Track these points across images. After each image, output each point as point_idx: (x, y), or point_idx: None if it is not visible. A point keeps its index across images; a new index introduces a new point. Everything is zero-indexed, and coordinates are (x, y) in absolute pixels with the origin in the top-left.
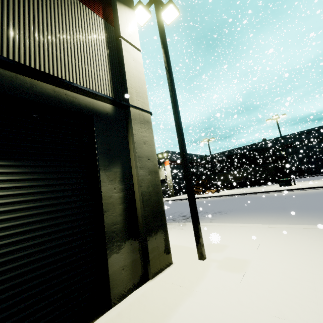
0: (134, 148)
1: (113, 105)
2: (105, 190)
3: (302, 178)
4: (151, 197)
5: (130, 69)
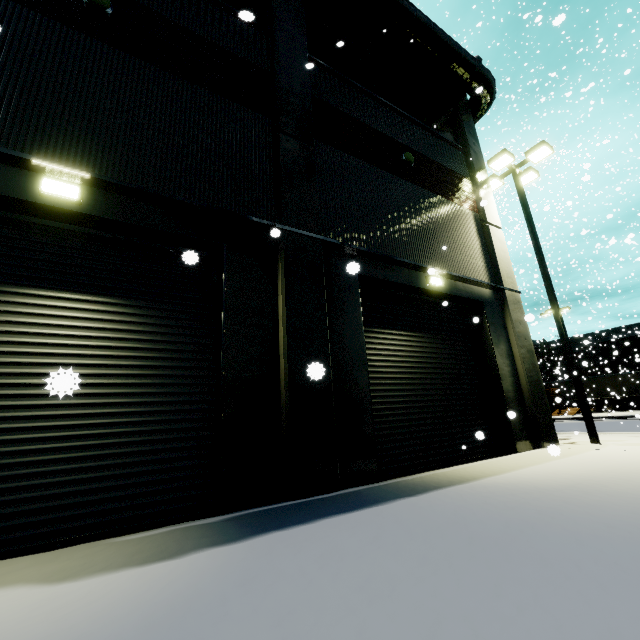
0: (513, 328)
1: (491, 289)
2: (499, 363)
3: None
4: (532, 375)
5: (499, 252)
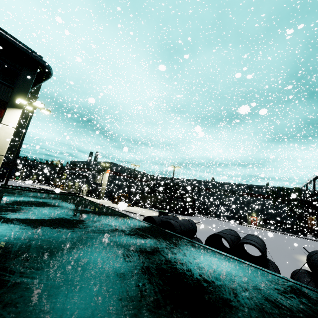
0: None
1: None
2: None
3: (203, 217)
4: None
5: (0, 137)
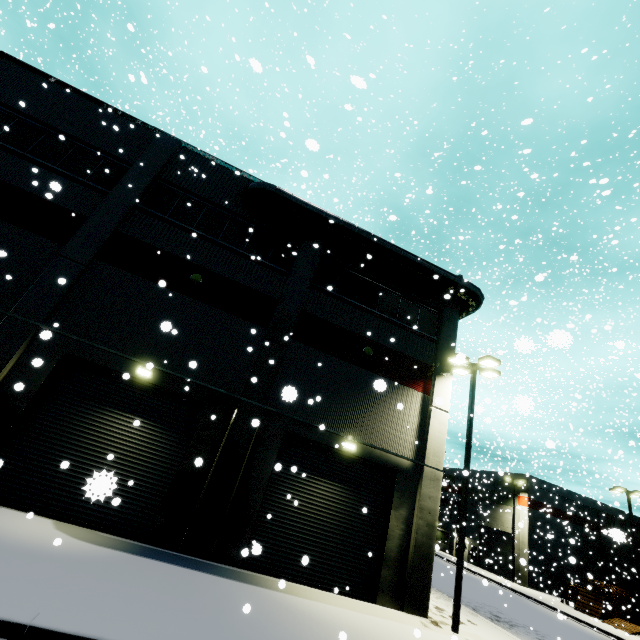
0: (419, 500)
1: (412, 462)
2: (391, 524)
3: None
4: (423, 546)
5: (434, 432)
